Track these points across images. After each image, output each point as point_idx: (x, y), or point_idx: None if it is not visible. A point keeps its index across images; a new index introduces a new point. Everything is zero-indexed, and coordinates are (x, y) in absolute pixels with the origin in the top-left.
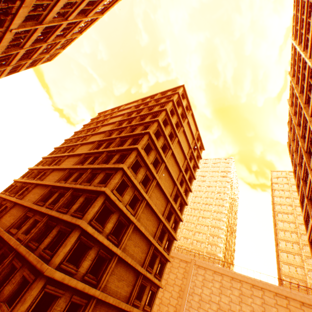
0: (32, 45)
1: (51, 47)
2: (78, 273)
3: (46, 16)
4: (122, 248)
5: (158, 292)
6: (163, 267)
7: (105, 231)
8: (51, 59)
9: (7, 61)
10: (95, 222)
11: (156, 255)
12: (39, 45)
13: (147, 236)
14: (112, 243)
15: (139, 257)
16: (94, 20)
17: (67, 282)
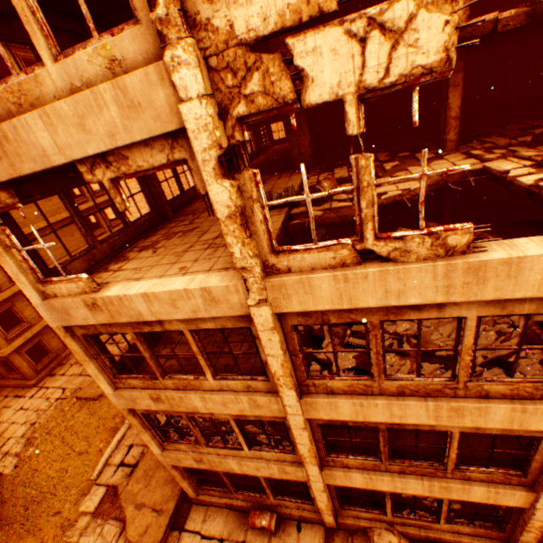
0: None
1: None
2: (3, 286)
3: None
4: None
5: None
6: None
7: None
8: None
9: None
10: None
11: None
12: None
13: None
14: None
15: (53, 208)
16: None
17: (2, 300)
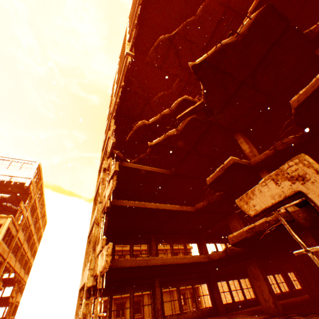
0: (29, 245)
1: (38, 227)
2: None
3: (21, 242)
4: (148, 315)
5: None
6: (197, 294)
7: (128, 317)
8: (46, 222)
9: (27, 261)
10: (117, 318)
11: (183, 293)
12: (32, 240)
13: (163, 290)
14: (139, 318)
15: (168, 308)
16: (43, 198)
17: None
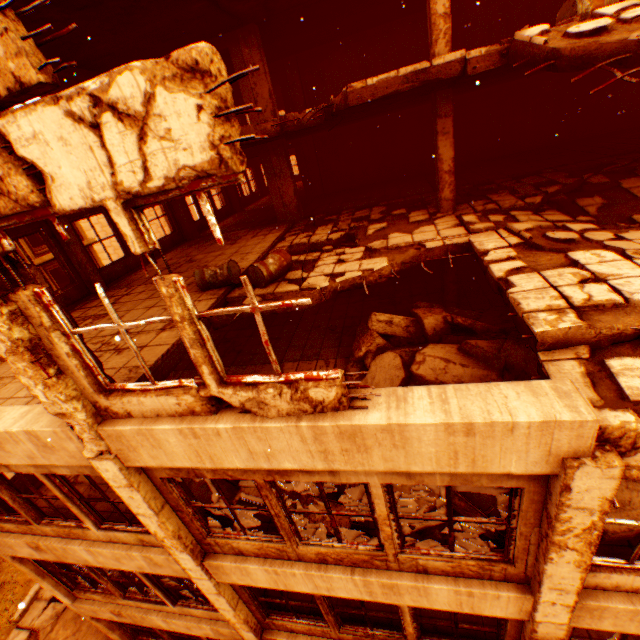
0: None
1: None
2: None
3: None
4: None
5: (95, 251)
6: None
7: None
8: None
9: None
10: None
11: None
12: None
13: None
14: None
15: None
16: None
17: None
